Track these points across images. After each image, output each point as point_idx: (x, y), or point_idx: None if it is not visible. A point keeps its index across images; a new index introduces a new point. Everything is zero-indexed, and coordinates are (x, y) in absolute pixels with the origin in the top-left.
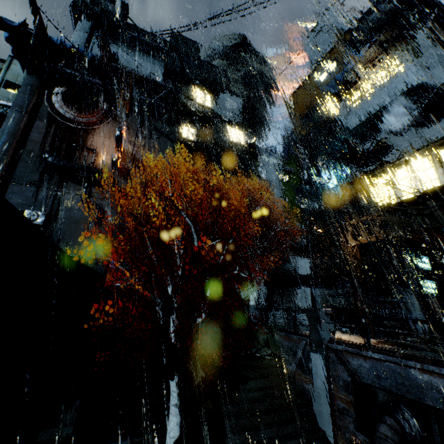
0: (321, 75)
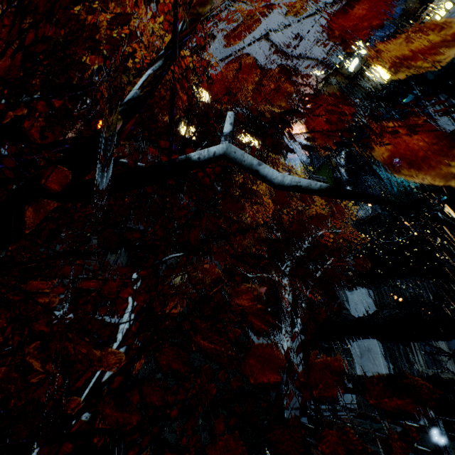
0: (350, 64)
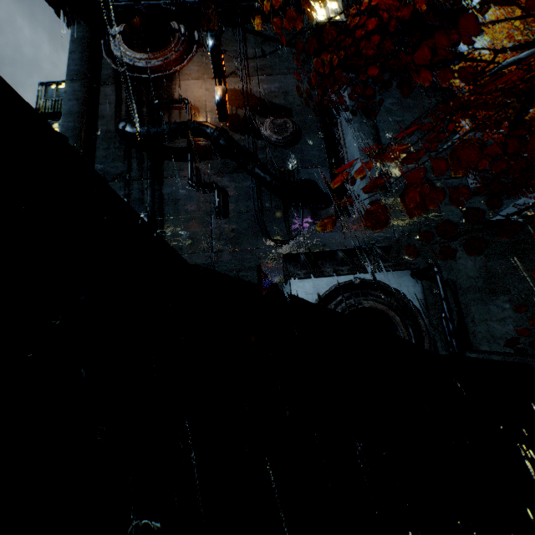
0: None
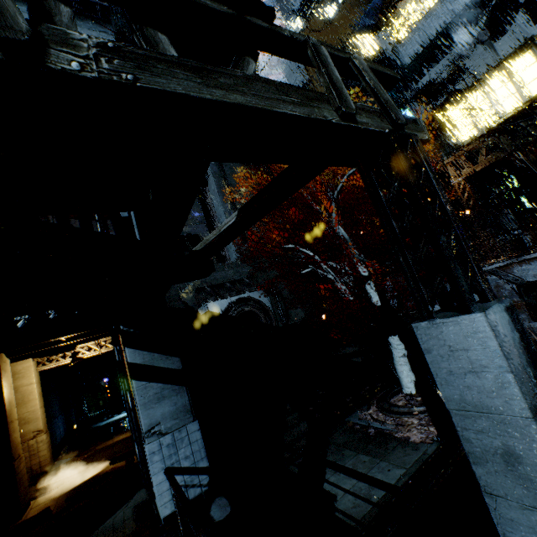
0: (329, 9)
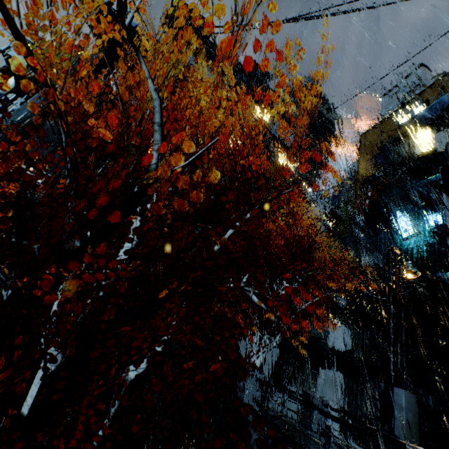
0: (402, 118)
